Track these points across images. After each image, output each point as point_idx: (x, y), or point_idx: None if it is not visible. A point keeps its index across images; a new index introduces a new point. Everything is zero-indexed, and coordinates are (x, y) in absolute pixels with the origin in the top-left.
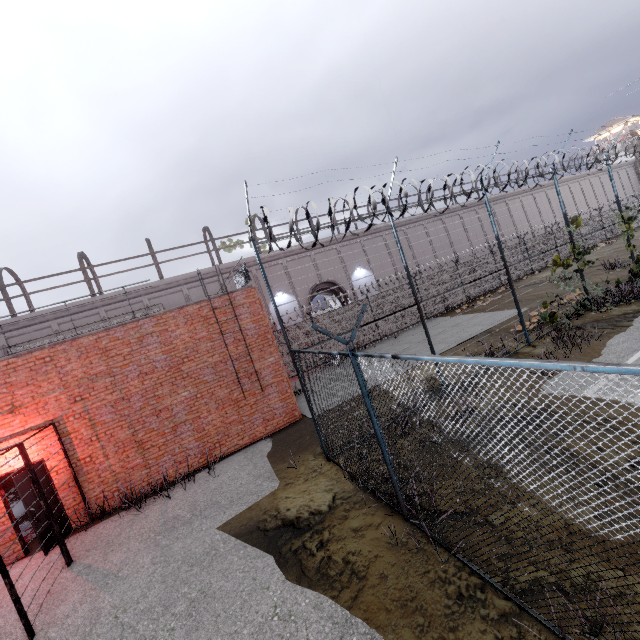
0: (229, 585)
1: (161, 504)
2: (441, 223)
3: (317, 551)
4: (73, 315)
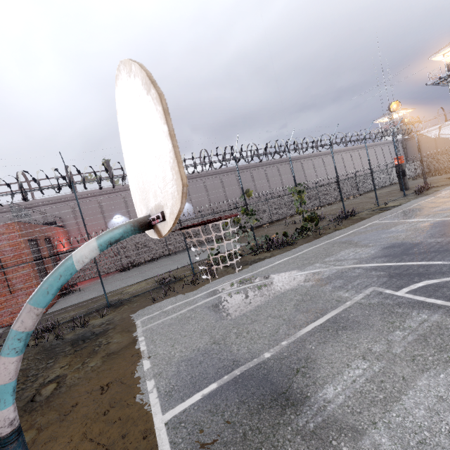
0: None
1: None
2: (249, 173)
3: None
4: None
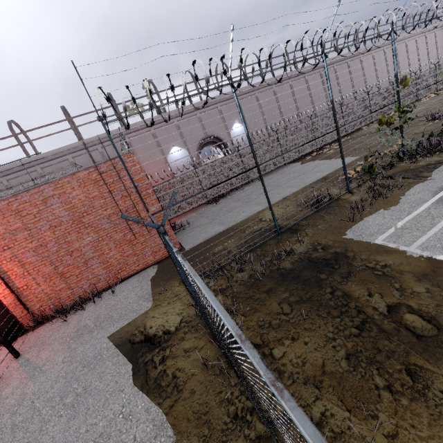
0: (101, 385)
1: (79, 314)
2: (304, 81)
3: (159, 365)
4: (16, 173)
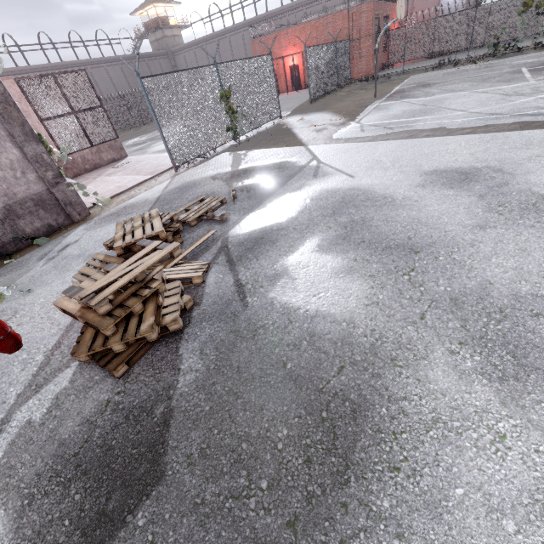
0: None
1: None
2: None
3: None
4: None
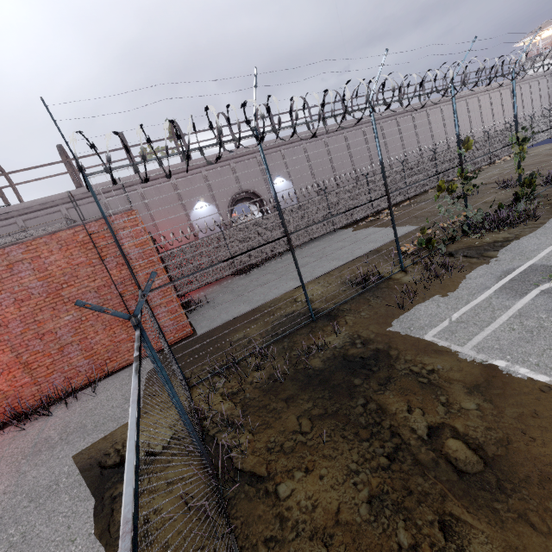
0: (47, 531)
1: (43, 421)
2: (361, 132)
3: None
4: None
